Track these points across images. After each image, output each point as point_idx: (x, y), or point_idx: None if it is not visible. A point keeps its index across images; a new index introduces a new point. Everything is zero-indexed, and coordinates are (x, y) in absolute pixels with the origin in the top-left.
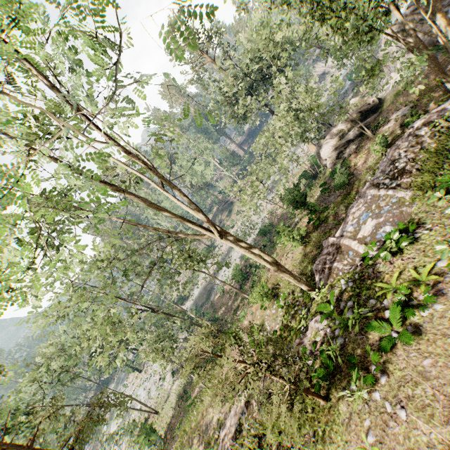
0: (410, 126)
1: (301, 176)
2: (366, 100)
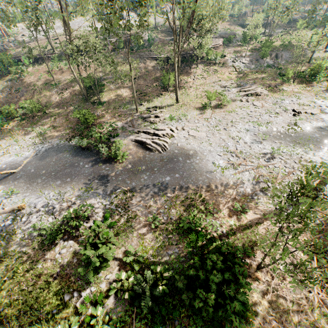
0: None
1: None
2: None
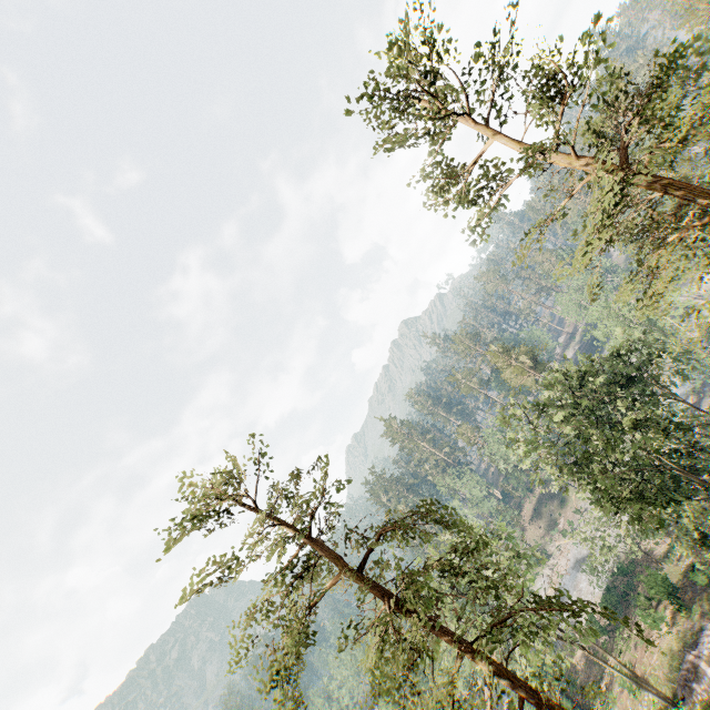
0: None
1: None
2: None
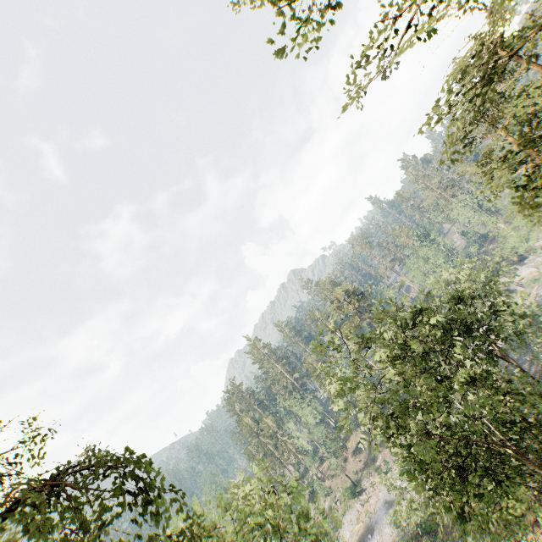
0: None
1: None
2: None
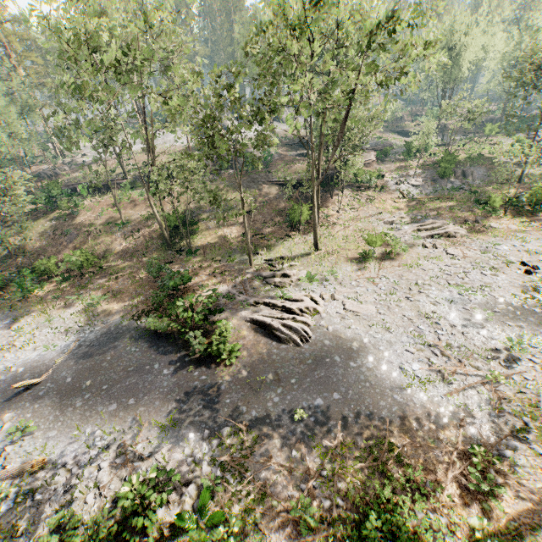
0: None
1: None
2: None
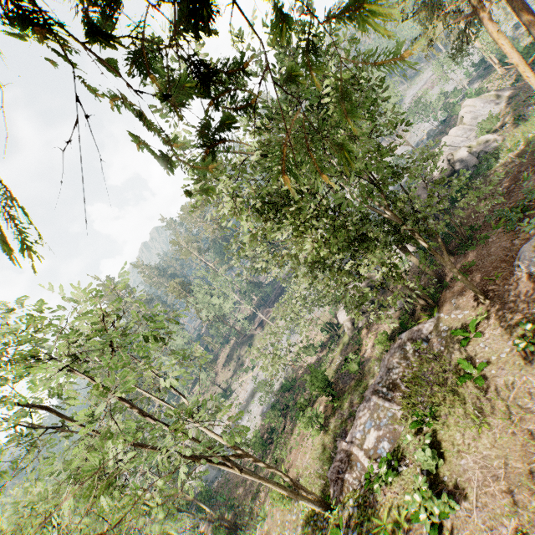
0: (399, 336)
1: (323, 329)
2: (373, 275)
